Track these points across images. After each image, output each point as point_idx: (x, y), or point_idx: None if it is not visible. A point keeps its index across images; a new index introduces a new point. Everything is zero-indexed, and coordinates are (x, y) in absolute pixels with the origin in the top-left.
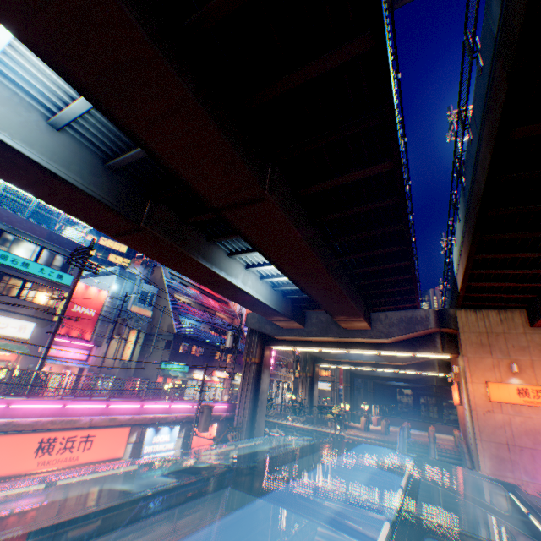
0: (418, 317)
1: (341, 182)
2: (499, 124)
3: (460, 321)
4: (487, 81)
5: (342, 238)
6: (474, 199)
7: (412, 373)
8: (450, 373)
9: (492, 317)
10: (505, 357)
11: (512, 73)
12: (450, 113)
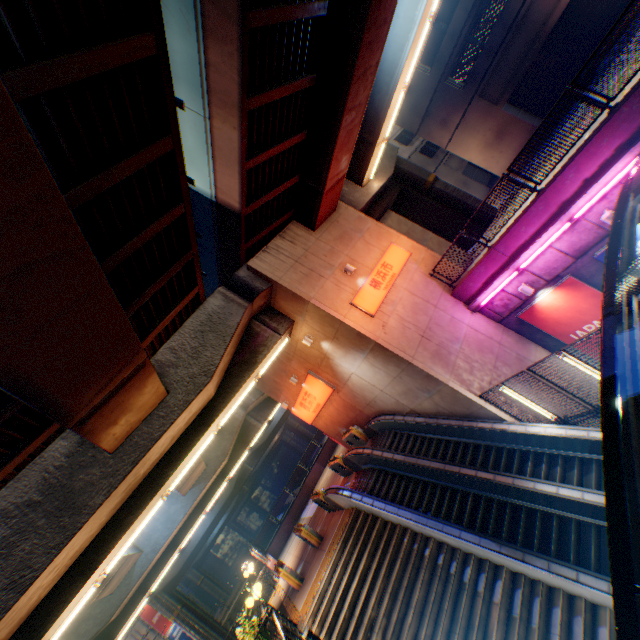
0: (219, 309)
1: None
2: None
3: (266, 270)
4: None
5: None
6: None
7: (228, 484)
8: (292, 379)
9: (284, 244)
10: (334, 270)
11: None
12: None
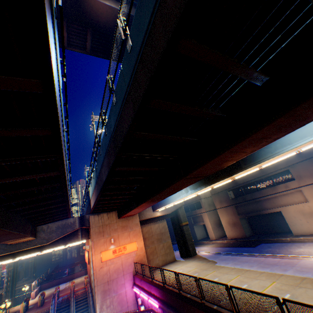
0: (70, 223)
1: (20, 178)
2: (112, 166)
3: (92, 221)
4: (108, 143)
5: (17, 201)
6: (101, 180)
7: None
8: (86, 246)
9: (105, 216)
10: (109, 236)
11: (117, 155)
12: (93, 118)
